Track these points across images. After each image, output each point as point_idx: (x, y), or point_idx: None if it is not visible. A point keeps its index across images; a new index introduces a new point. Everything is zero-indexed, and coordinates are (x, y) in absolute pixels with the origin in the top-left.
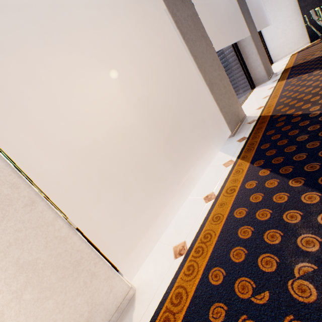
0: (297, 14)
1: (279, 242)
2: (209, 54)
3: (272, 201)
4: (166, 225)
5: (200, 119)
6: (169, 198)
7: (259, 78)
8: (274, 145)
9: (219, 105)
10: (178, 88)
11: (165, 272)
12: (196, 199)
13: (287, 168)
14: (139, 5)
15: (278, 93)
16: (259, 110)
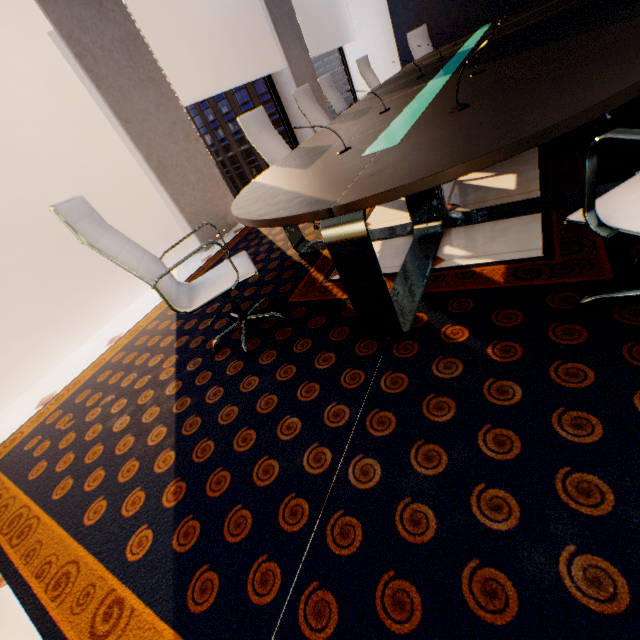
0: (391, 35)
1: (115, 382)
2: (165, 113)
3: (147, 344)
4: (53, 376)
5: (158, 218)
6: (81, 341)
7: None
8: None
9: (180, 202)
10: (109, 164)
11: (18, 424)
12: (103, 342)
13: None
14: None
15: None
16: None
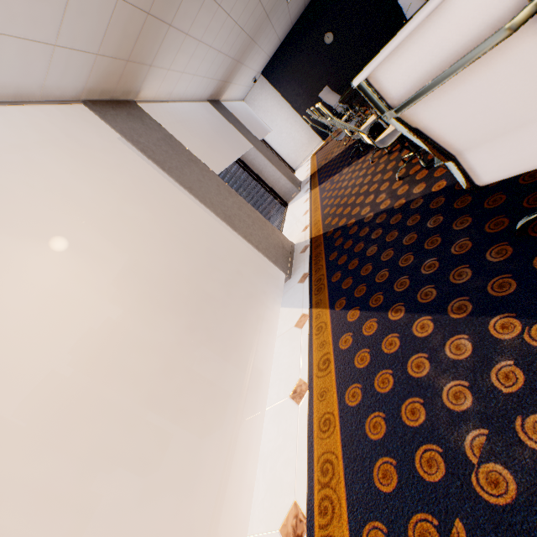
0: (295, 115)
1: (426, 417)
2: (209, 180)
3: (384, 354)
4: (249, 488)
5: (233, 270)
6: (236, 427)
7: (287, 192)
8: (346, 271)
9: (252, 242)
10: (181, 237)
11: None
12: (281, 405)
13: (376, 297)
14: (73, 138)
15: (318, 203)
16: (307, 231)
